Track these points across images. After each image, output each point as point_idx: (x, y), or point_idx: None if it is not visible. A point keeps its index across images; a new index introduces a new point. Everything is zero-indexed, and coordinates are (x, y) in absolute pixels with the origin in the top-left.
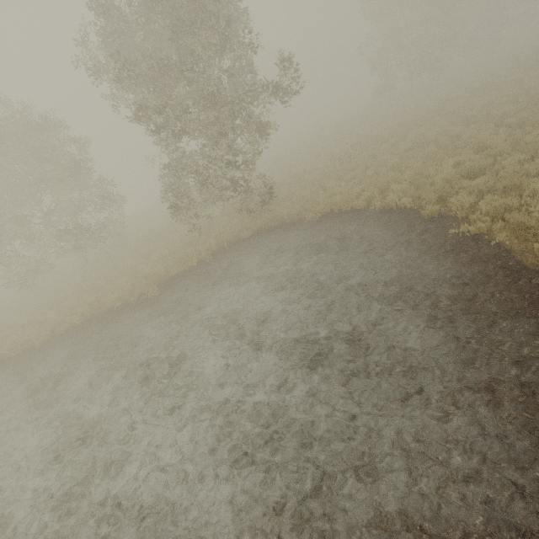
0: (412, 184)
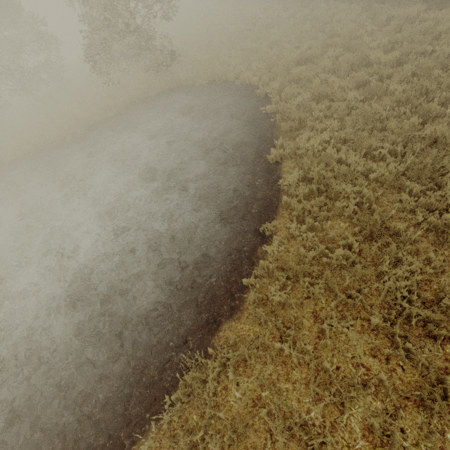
0: (267, 64)
